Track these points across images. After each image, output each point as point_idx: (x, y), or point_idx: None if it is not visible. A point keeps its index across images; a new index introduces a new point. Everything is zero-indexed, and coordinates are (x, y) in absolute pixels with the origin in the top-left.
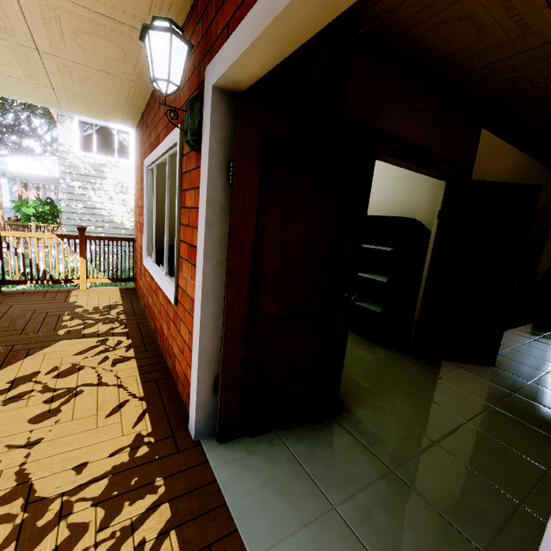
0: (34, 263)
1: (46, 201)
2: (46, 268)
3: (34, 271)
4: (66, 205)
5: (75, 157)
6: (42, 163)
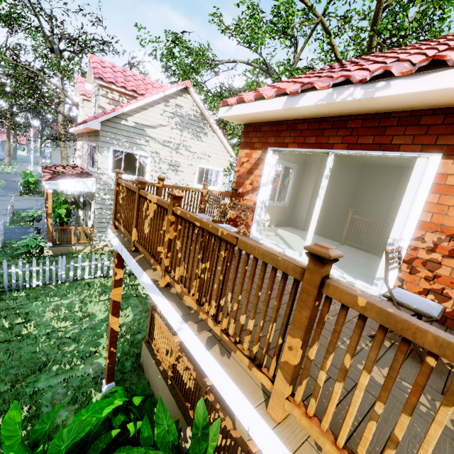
0: (94, 272)
1: (72, 201)
2: (95, 270)
3: (93, 277)
4: (98, 212)
5: (108, 177)
6: (84, 182)
